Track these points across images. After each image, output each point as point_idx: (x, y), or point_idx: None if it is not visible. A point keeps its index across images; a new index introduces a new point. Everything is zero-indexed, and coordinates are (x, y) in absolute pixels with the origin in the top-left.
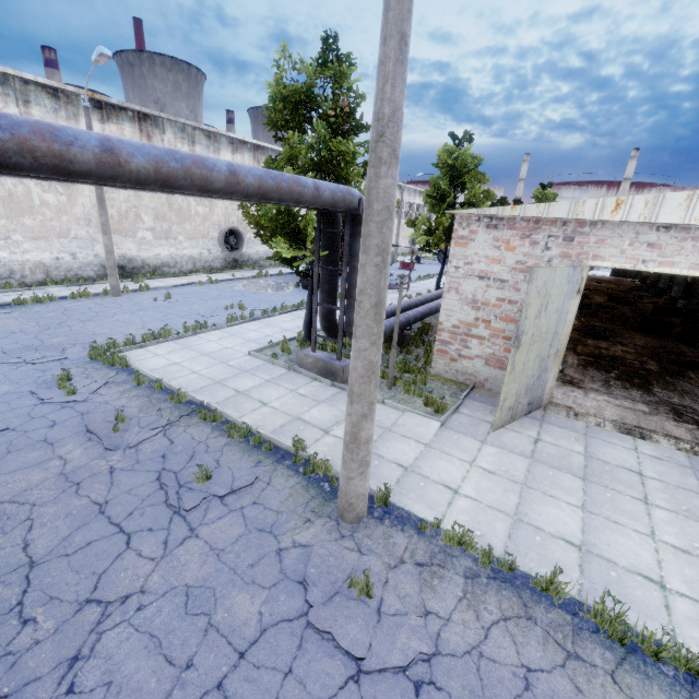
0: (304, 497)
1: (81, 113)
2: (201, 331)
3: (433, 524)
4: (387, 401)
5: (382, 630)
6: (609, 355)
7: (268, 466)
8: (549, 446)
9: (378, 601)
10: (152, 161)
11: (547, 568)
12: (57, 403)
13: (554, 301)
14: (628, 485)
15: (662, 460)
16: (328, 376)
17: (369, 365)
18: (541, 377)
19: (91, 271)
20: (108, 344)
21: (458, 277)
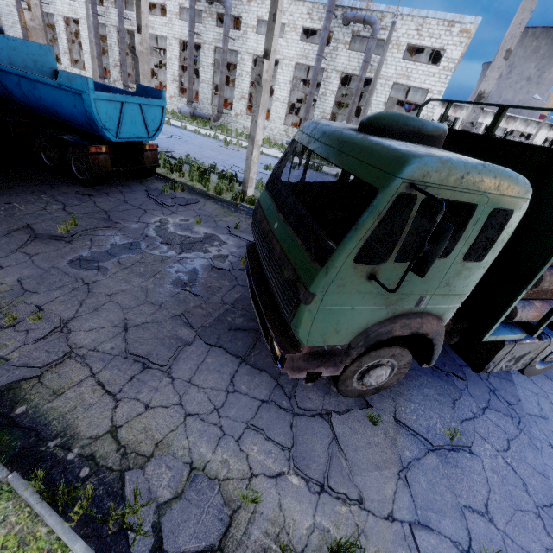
0: None
1: (543, 128)
2: None
3: None
4: None
5: None
6: None
7: None
8: None
9: None
10: None
11: None
12: None
13: None
14: None
15: None
16: None
17: None
18: None
19: None
20: None
21: None
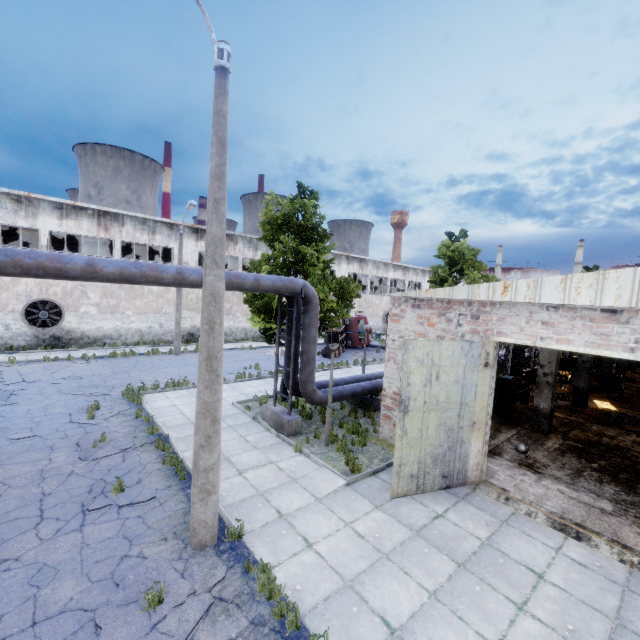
0: (178, 520)
1: (185, 236)
2: None
3: (259, 567)
4: (311, 455)
5: None
6: (610, 444)
7: (172, 491)
8: (448, 524)
9: (160, 617)
10: (119, 269)
11: (339, 639)
12: (79, 423)
13: (448, 372)
14: (512, 584)
15: (586, 567)
16: (279, 428)
17: (204, 404)
18: (454, 448)
19: (170, 336)
20: (140, 387)
21: (394, 349)
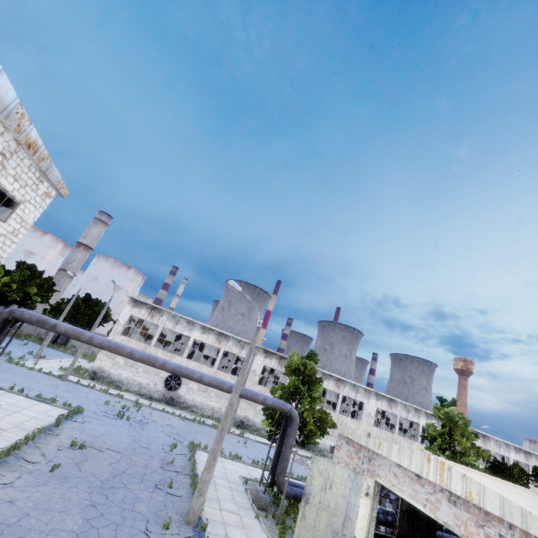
0: (185, 510)
1: (259, 353)
2: (236, 459)
3: None
4: (262, 521)
5: (158, 535)
6: None
7: (188, 499)
8: None
9: (165, 533)
10: (209, 380)
11: None
12: (165, 451)
13: (338, 487)
14: None
15: None
16: (255, 501)
17: (213, 449)
18: None
19: None
20: (198, 444)
21: None
